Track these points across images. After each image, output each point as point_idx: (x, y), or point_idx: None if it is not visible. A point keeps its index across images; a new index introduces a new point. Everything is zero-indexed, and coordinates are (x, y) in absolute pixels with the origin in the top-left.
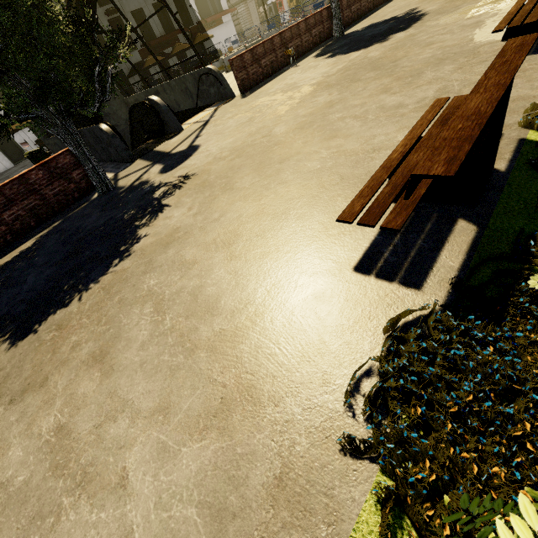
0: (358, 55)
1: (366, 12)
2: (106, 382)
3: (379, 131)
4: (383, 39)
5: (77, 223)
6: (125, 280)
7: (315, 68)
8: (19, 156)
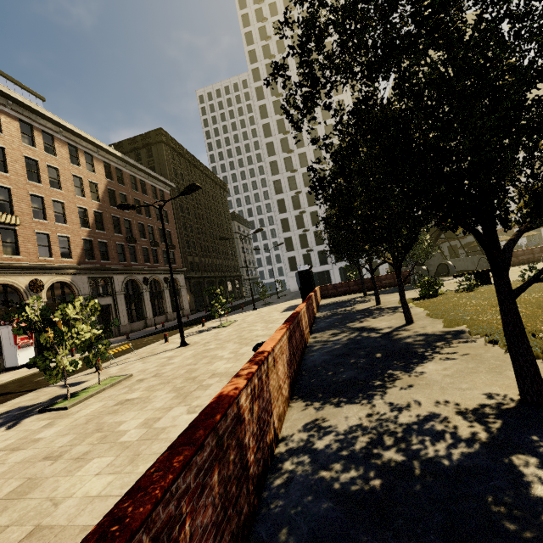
0: None
1: None
2: None
3: None
4: None
5: None
6: (410, 291)
7: (541, 265)
8: (376, 274)
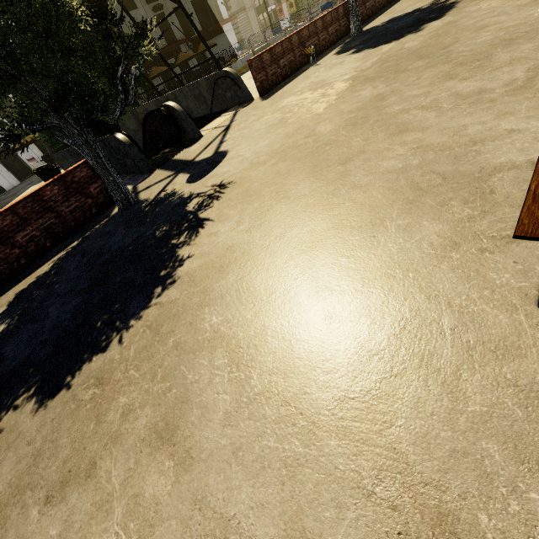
0: (391, 47)
1: (380, 8)
2: (185, 480)
3: (469, 120)
4: (416, 29)
5: (99, 242)
6: (176, 316)
7: (342, 64)
8: (25, 173)
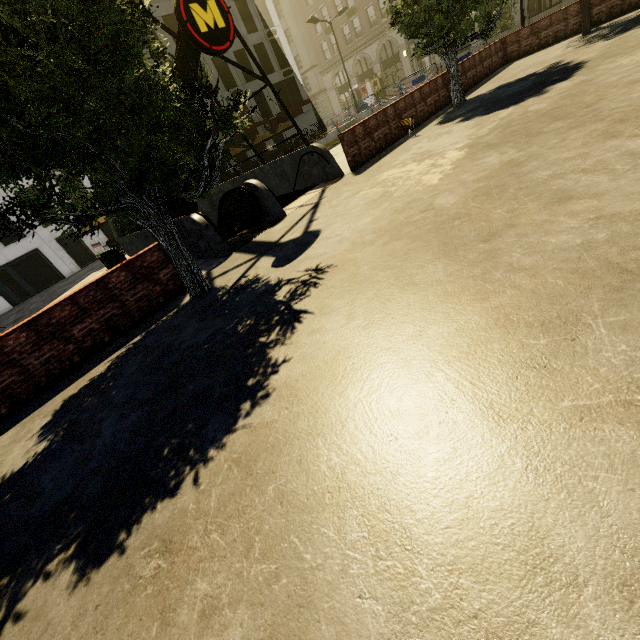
0: (511, 112)
1: (482, 78)
2: None
3: None
4: (537, 92)
5: (167, 338)
6: (276, 447)
7: (449, 133)
8: (87, 259)
